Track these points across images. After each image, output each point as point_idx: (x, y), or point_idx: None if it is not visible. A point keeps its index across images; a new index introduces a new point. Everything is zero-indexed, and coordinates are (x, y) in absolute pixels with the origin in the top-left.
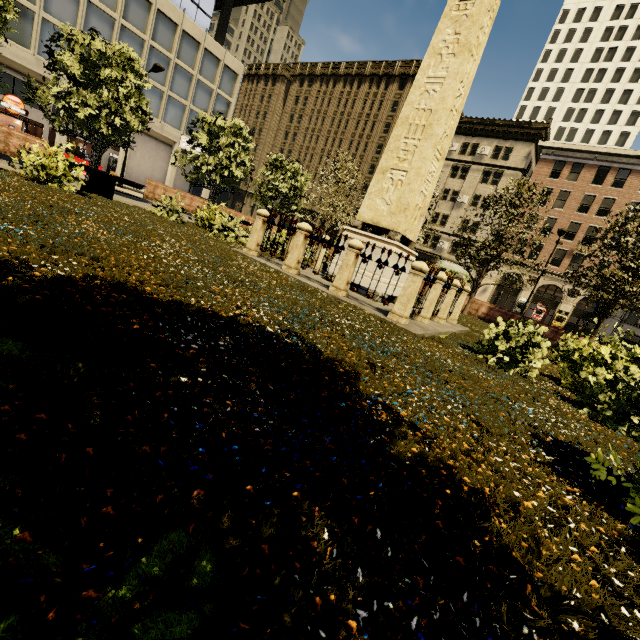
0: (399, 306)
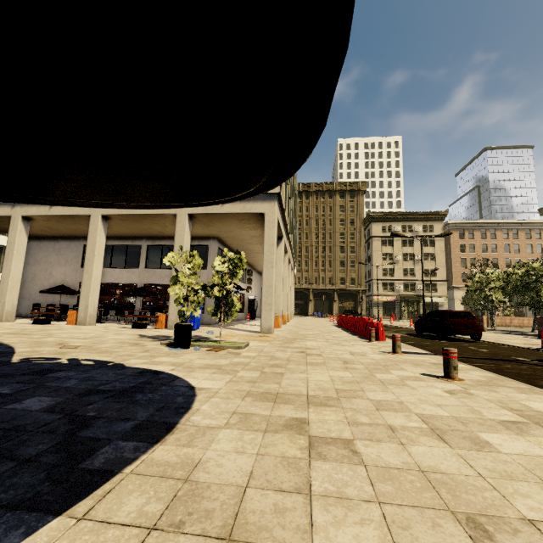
0: None
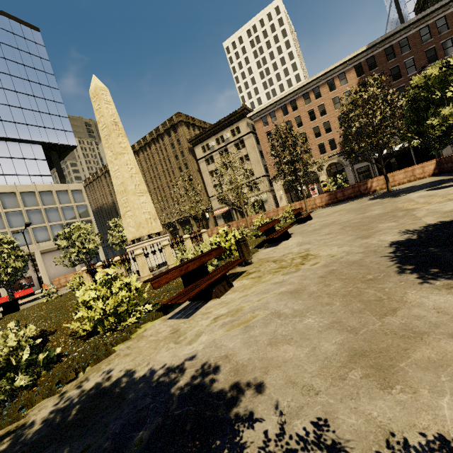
0: (141, 273)
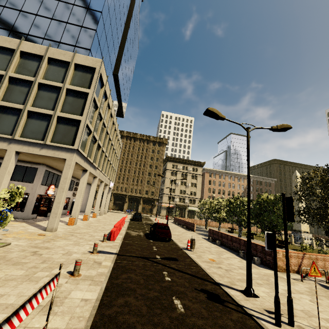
0: None
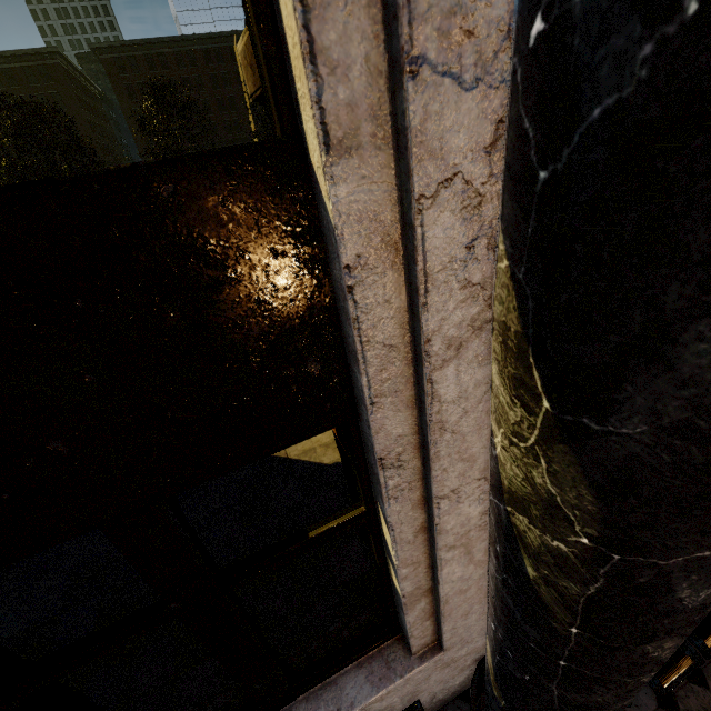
0: None
